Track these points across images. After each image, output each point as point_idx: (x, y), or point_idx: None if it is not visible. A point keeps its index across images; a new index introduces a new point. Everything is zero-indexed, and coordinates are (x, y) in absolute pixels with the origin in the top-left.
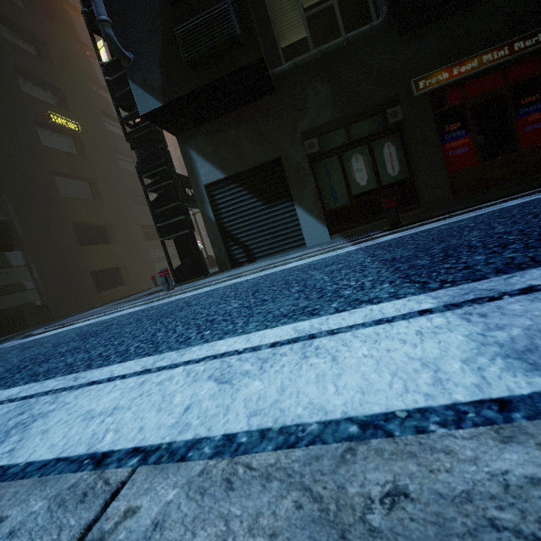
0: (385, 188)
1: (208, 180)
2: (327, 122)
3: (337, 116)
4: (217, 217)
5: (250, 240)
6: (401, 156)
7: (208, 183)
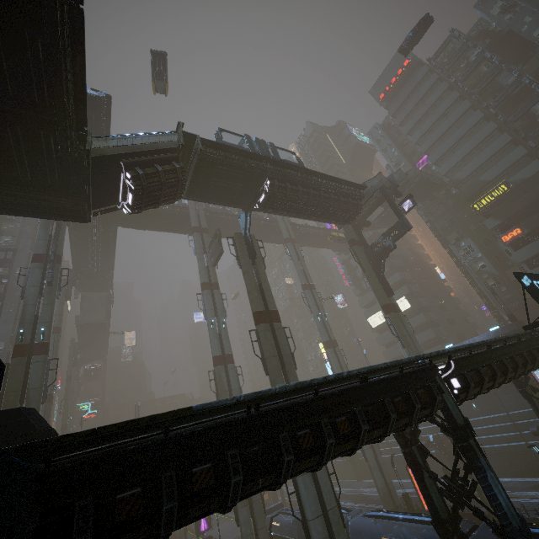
0: None
1: None
2: None
3: None
4: None
5: None
6: None
7: None
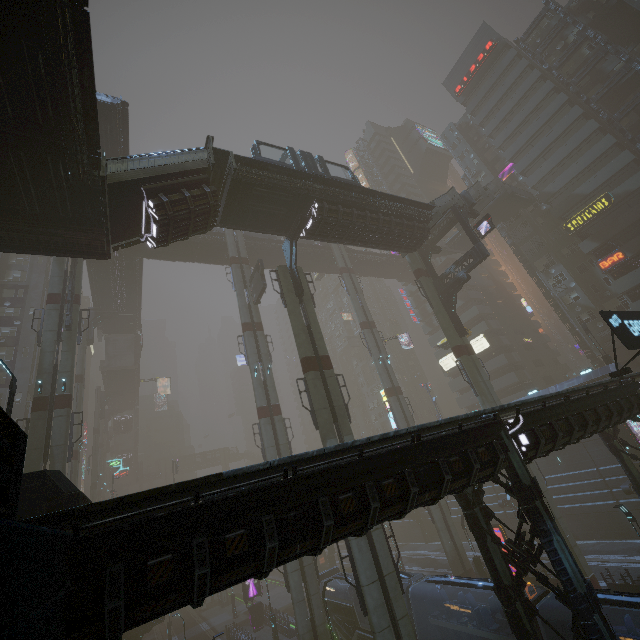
0: None
1: None
2: None
3: None
4: None
5: None
6: None
7: None
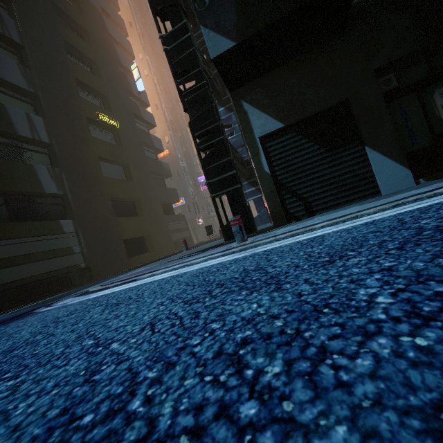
0: None
1: (263, 132)
2: (406, 56)
3: (421, 45)
4: (271, 170)
5: (310, 191)
6: None
7: (263, 134)
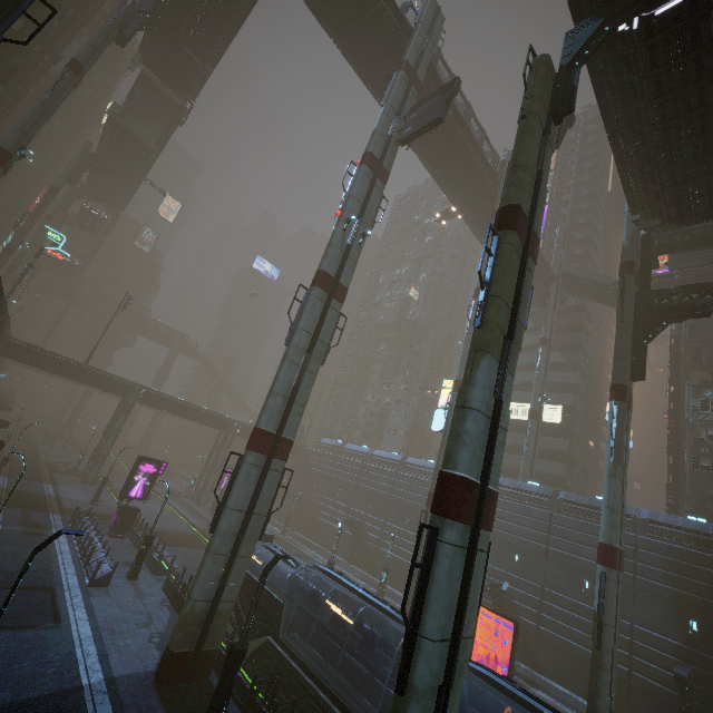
0: None
1: None
2: None
3: None
4: None
5: None
6: None
7: None
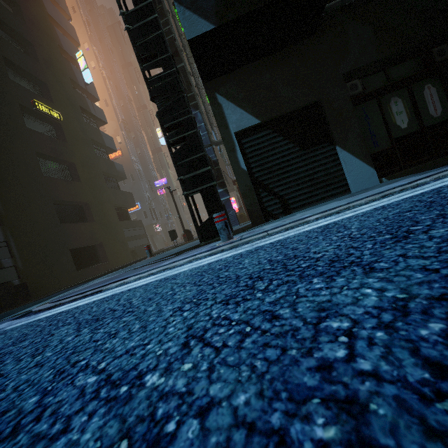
0: (428, 130)
1: (239, 127)
2: (368, 64)
3: (381, 56)
4: (248, 167)
5: (286, 189)
6: (442, 97)
7: (239, 130)
